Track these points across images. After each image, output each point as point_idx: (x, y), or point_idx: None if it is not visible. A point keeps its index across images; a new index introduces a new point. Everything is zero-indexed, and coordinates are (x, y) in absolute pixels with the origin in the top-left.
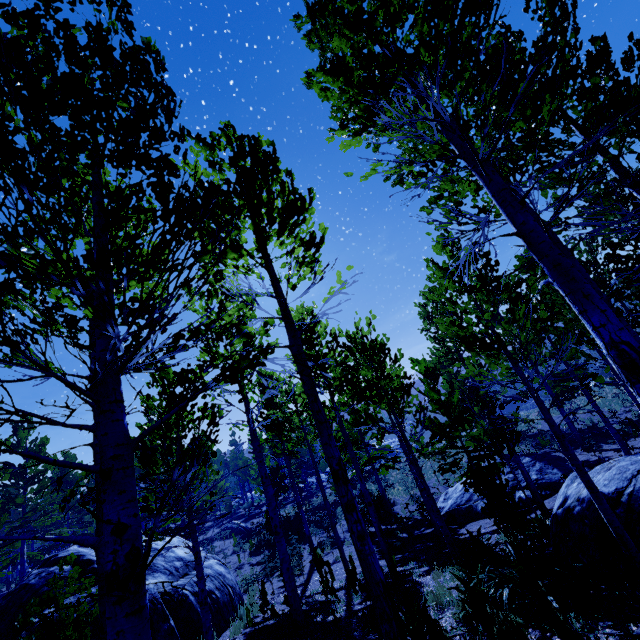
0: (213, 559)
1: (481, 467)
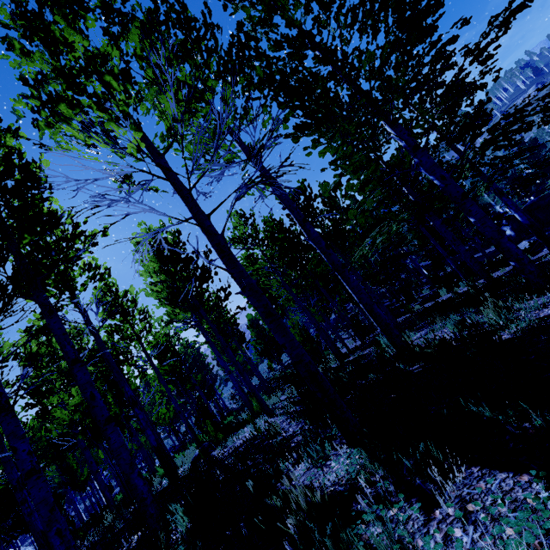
0: (29, 547)
1: (109, 486)
